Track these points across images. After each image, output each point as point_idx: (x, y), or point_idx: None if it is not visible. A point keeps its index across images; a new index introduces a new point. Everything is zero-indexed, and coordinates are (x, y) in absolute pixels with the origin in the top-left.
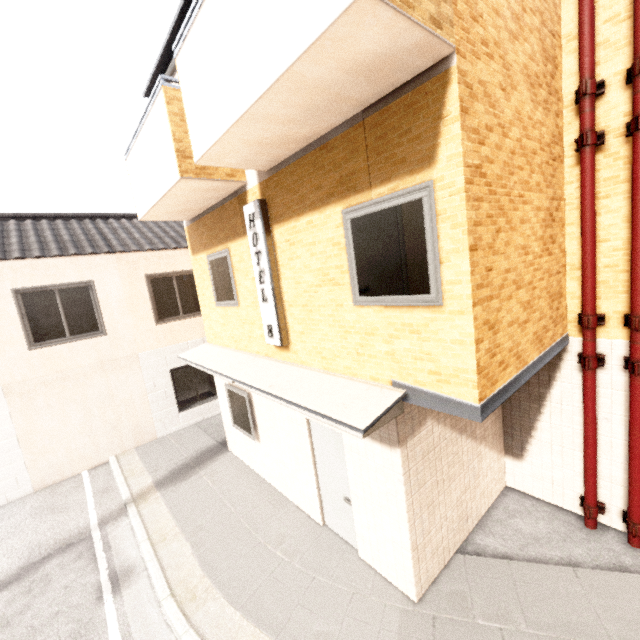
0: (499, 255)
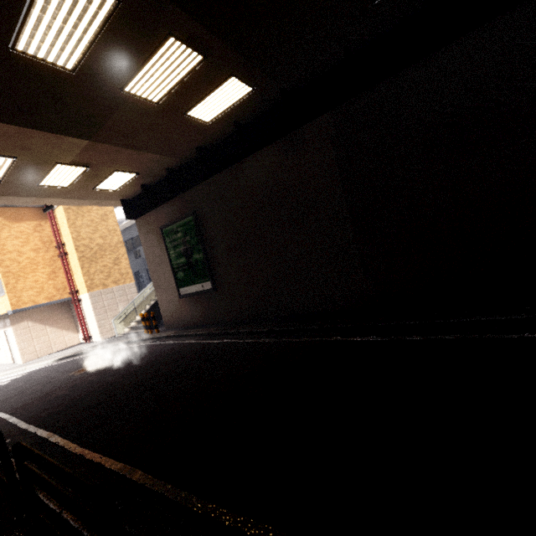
0: (20, 284)
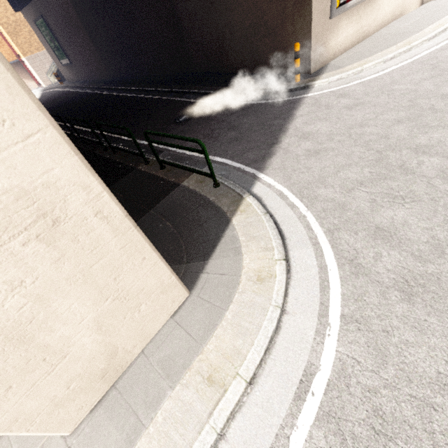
0: None
